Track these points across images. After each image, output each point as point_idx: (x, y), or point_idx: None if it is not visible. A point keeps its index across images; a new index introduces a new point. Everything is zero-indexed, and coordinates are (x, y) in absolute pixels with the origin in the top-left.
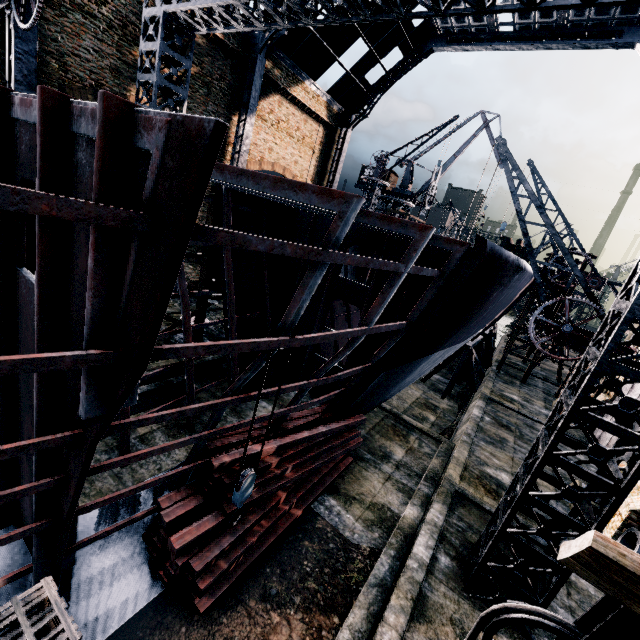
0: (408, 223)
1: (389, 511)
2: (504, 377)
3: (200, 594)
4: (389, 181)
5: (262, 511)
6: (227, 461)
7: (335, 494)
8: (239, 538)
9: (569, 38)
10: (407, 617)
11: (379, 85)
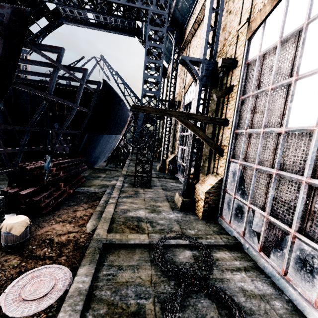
0: (79, 68)
1: (106, 185)
2: (134, 155)
3: (42, 208)
4: None
5: (55, 187)
6: (33, 167)
7: (83, 186)
8: (50, 194)
9: (116, 30)
10: (119, 192)
11: (39, 34)
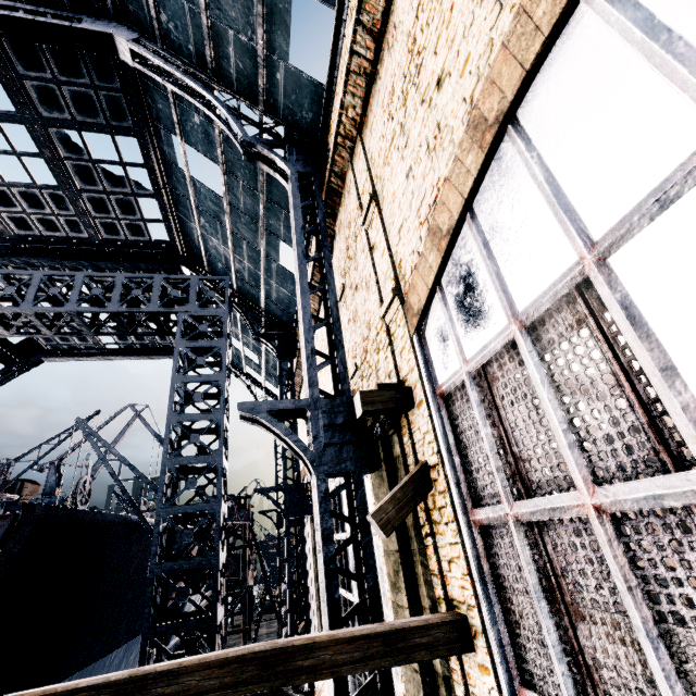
0: None
1: None
2: None
3: None
4: (24, 492)
5: None
6: None
7: None
8: None
9: (165, 352)
10: None
11: None
